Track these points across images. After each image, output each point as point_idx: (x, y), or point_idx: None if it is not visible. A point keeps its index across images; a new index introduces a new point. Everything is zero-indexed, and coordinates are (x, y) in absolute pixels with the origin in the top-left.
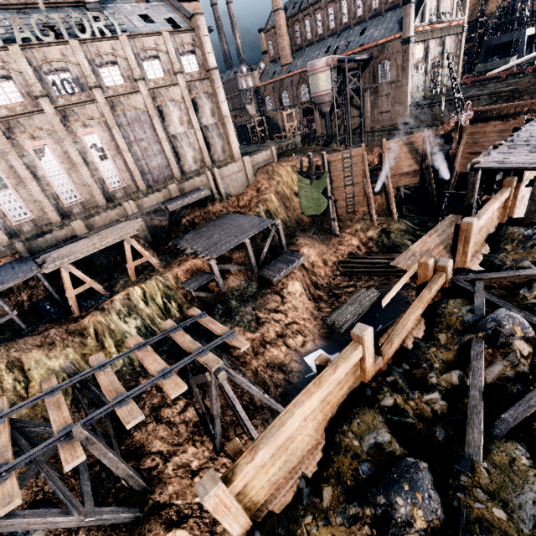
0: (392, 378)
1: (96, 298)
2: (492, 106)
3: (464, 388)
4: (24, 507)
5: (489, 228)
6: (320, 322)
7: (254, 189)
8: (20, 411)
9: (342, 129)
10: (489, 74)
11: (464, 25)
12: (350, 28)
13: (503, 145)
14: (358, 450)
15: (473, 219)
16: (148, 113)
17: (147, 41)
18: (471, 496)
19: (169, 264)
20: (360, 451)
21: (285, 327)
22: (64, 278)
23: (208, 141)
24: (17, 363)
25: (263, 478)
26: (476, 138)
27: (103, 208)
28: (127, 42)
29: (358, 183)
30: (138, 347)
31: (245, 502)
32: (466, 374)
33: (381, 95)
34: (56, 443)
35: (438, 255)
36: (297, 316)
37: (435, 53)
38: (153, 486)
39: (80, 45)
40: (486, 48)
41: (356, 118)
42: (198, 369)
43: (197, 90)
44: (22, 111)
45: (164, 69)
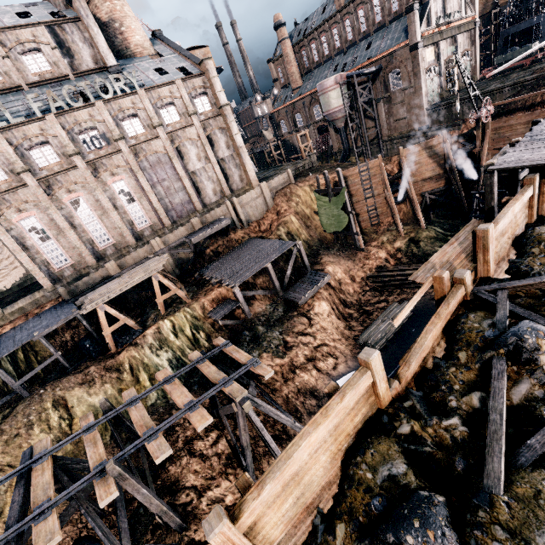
0: (410, 403)
1: (130, 334)
2: (514, 98)
3: (486, 411)
4: (70, 544)
5: (514, 230)
6: (352, 342)
7: (273, 213)
8: (65, 448)
9: (359, 141)
10: (489, 76)
11: (476, 20)
12: (356, 44)
13: (520, 141)
14: (371, 484)
15: (489, 225)
16: (168, 155)
17: (163, 91)
18: (488, 534)
19: (196, 295)
20: (373, 485)
21: (314, 349)
22: (100, 317)
23: (226, 172)
24: (61, 402)
25: (276, 514)
26: (501, 133)
27: (133, 247)
28: (145, 95)
29: (379, 194)
30: (166, 380)
31: (259, 540)
32: (489, 396)
33: (395, 103)
34: (92, 479)
35: (459, 264)
36: (327, 337)
37: (447, 53)
38: (188, 522)
39: (105, 105)
40: (503, 38)
41: (372, 129)
42: (229, 399)
43: (211, 127)
44: (59, 170)
45: (180, 113)
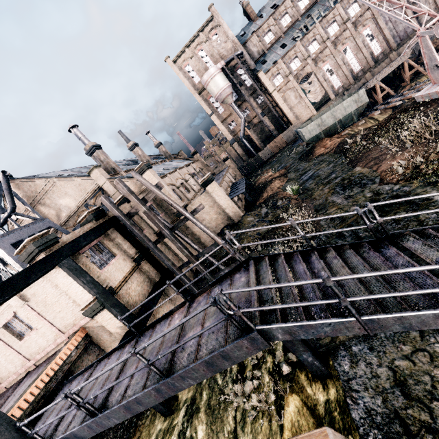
0: None
1: (390, 97)
2: None
3: None
4: None
5: None
6: None
7: None
8: None
9: None
10: None
11: None
12: None
13: None
14: None
15: None
16: None
17: None
18: None
19: None
20: None
21: None
22: (377, 89)
23: None
24: (371, 118)
25: None
26: None
27: (373, 68)
28: None
29: None
30: None
31: None
32: None
33: None
34: None
35: None
36: None
37: None
38: None
39: None
40: None
41: None
42: None
43: None
44: (339, 34)
45: None
